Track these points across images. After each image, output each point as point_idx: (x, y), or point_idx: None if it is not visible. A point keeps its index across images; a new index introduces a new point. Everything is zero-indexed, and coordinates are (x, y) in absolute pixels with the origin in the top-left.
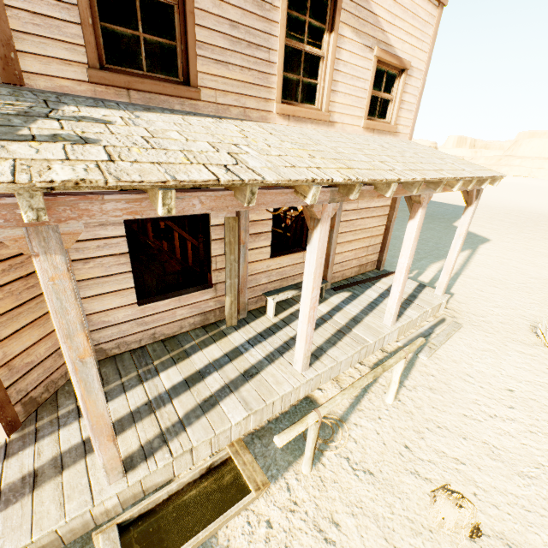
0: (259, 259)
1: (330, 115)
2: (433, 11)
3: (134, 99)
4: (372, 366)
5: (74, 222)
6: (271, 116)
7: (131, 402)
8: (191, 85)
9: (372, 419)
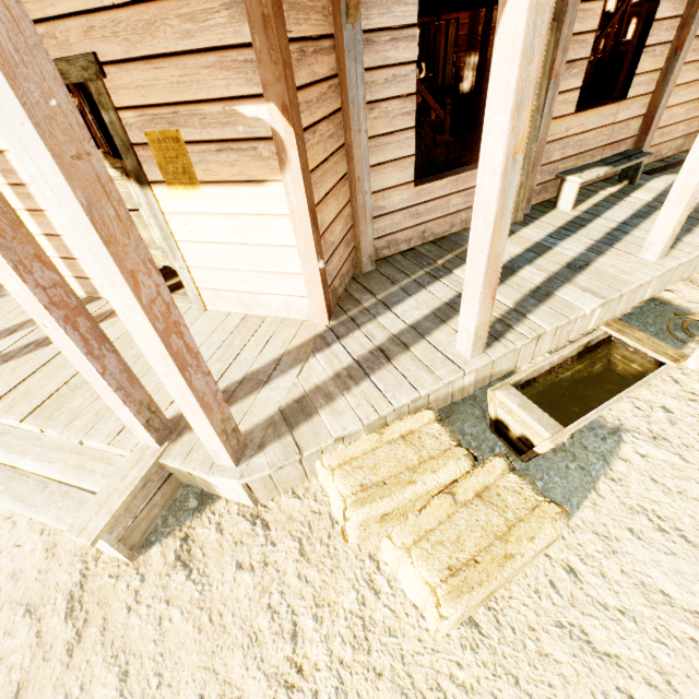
0: (560, 115)
1: None
2: None
3: None
4: None
5: None
6: None
7: (438, 295)
8: None
9: None
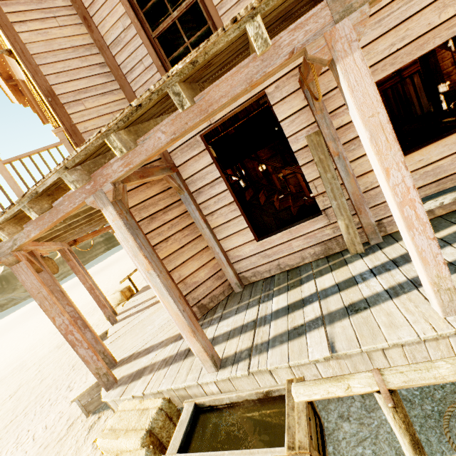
0: None
1: None
2: None
3: None
4: None
5: (106, 184)
6: None
7: (246, 317)
8: None
9: None
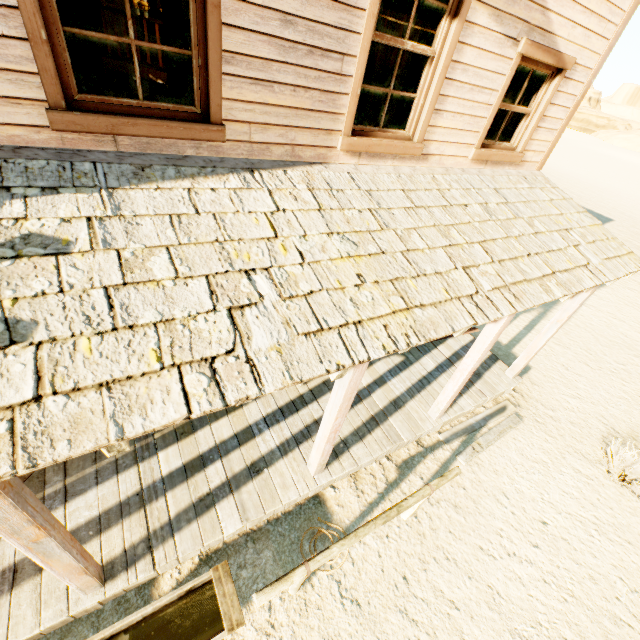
0: None
1: (425, 144)
2: None
3: (123, 146)
4: (400, 465)
5: None
6: (334, 154)
7: (122, 488)
8: (211, 120)
9: (379, 536)
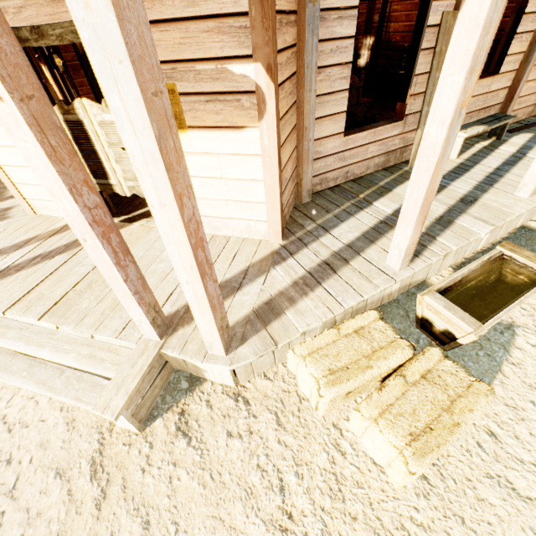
0: None
1: None
2: None
3: None
4: None
5: None
6: None
7: (364, 221)
8: None
9: None
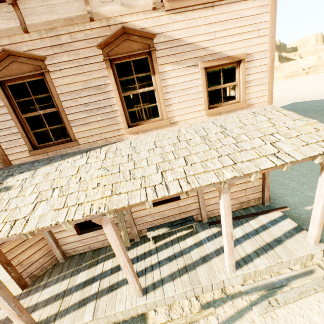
0: (142, 209)
1: (171, 119)
2: (264, 2)
3: (50, 155)
4: (204, 304)
5: None
6: (125, 136)
7: (61, 287)
8: (72, 140)
9: None
